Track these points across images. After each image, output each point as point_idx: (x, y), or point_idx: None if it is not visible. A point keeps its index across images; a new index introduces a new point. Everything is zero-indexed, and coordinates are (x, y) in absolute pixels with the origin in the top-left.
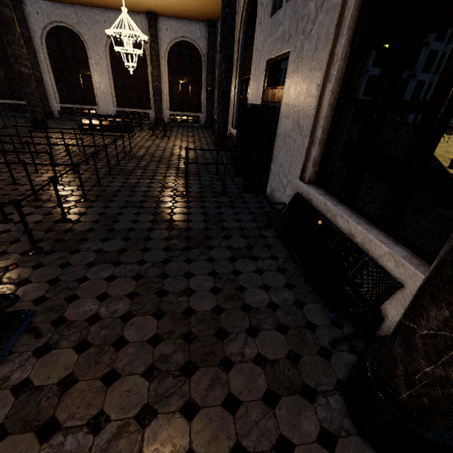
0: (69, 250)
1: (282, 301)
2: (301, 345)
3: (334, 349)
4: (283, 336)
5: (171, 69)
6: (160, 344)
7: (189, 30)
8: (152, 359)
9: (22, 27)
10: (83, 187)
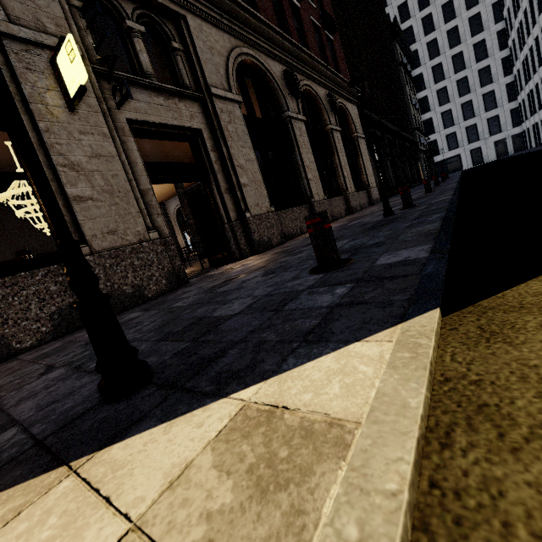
0: None
1: None
2: None
3: None
4: None
5: None
6: None
7: None
8: None
9: None
10: None
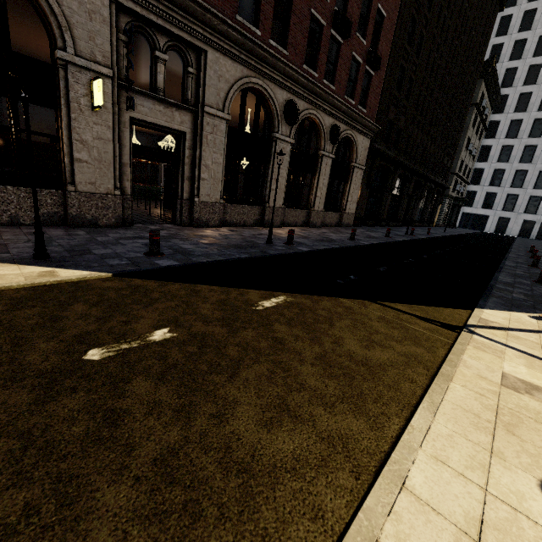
0: None
1: None
2: None
3: None
4: None
5: None
6: None
7: None
8: None
9: None
10: None
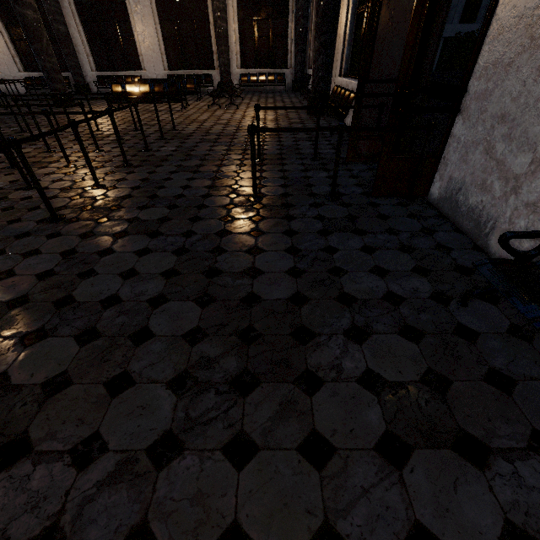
0: None
1: None
2: None
3: None
4: None
5: None
6: None
7: None
8: None
9: None
10: (42, 192)
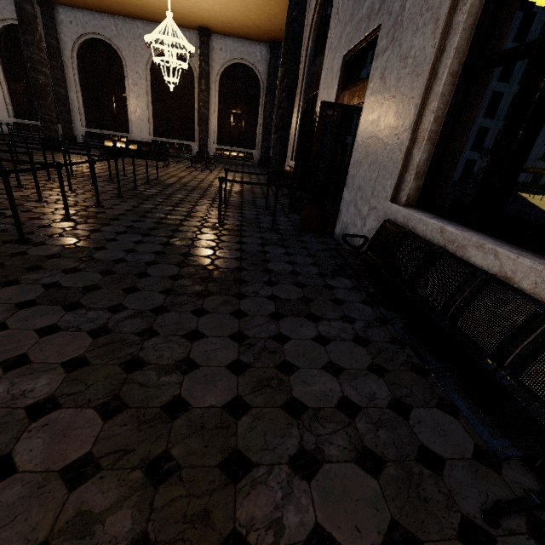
0: (1, 280)
1: (365, 397)
2: (416, 510)
3: (495, 526)
4: (373, 481)
5: (223, 96)
6: (87, 481)
7: (247, 51)
8: (51, 527)
9: (50, 36)
10: (65, 199)
